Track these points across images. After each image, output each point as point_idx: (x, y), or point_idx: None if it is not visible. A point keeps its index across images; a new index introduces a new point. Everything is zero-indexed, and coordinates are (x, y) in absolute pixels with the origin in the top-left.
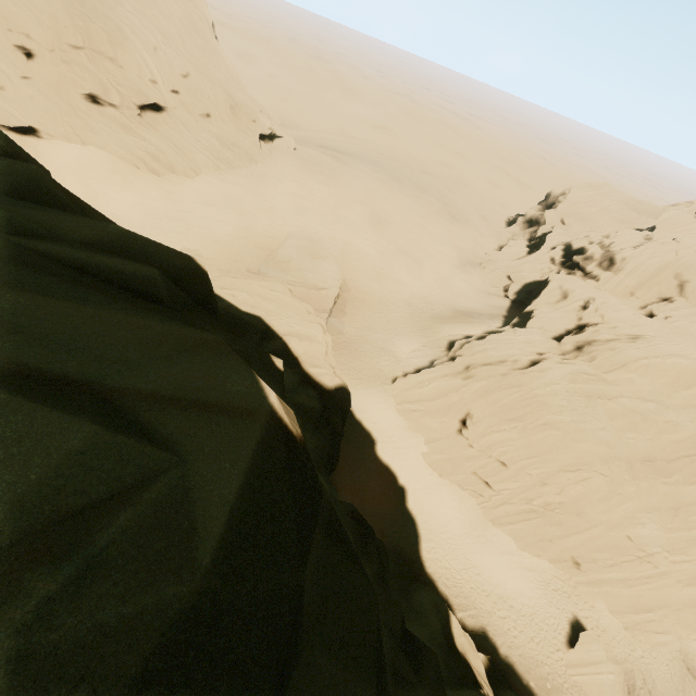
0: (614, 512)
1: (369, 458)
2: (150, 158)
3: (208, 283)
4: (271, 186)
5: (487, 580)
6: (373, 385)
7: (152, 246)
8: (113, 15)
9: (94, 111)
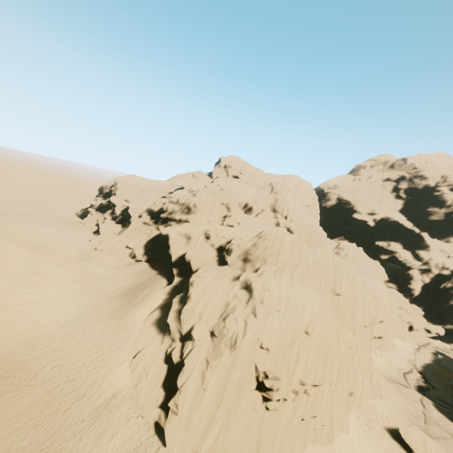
0: None
1: None
2: None
3: None
4: None
5: None
6: None
7: None
8: None
9: None
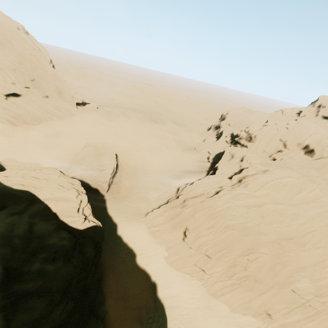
0: (280, 276)
1: (131, 267)
2: (11, 118)
3: None
4: (81, 124)
5: None
6: (134, 219)
7: None
8: None
9: None
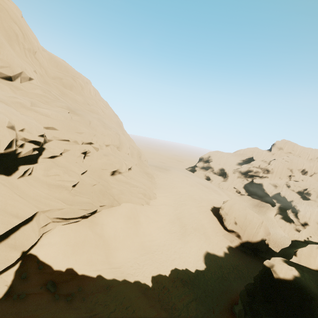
0: None
1: None
2: (142, 196)
3: None
4: (174, 187)
5: None
6: None
7: None
8: (112, 126)
9: (113, 180)
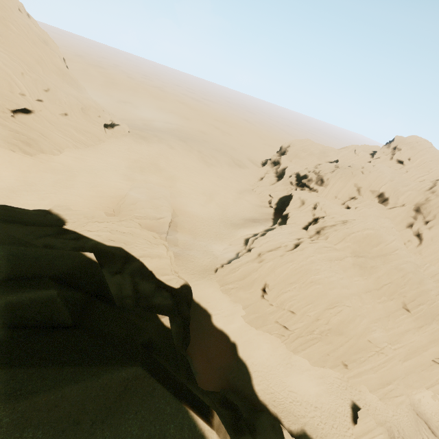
0: (358, 327)
1: (208, 328)
2: (23, 144)
3: (98, 271)
4: (116, 156)
5: (298, 393)
6: (203, 276)
7: (44, 255)
8: None
9: None
